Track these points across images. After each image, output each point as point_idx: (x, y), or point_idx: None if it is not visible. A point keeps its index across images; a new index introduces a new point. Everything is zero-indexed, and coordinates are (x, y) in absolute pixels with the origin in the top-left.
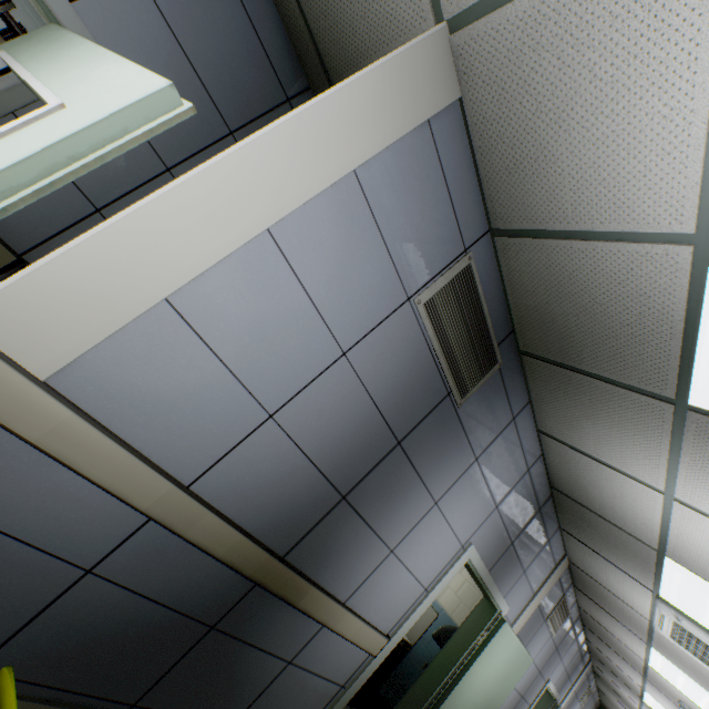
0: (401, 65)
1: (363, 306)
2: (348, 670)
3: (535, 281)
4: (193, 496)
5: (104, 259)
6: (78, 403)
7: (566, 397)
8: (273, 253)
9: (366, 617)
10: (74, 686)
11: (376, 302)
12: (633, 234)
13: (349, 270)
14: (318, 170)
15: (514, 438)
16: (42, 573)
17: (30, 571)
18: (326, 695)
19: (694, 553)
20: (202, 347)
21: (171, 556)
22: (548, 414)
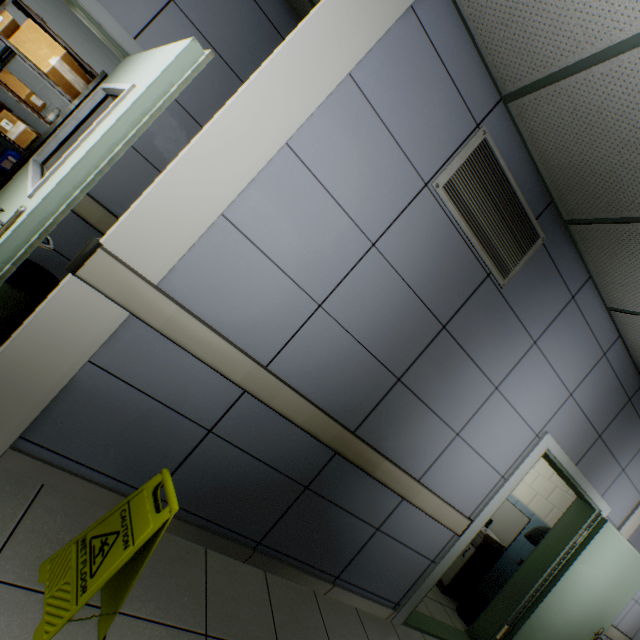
0: None
1: (383, 198)
2: (435, 547)
3: (562, 134)
4: (270, 373)
5: (177, 190)
6: (180, 302)
7: (630, 257)
8: (295, 164)
9: (443, 497)
10: (216, 519)
11: (394, 193)
12: None
13: (363, 167)
14: (318, 81)
15: (578, 319)
16: (181, 429)
17: (173, 427)
18: (417, 566)
19: None
20: (255, 251)
21: (264, 424)
22: (615, 285)
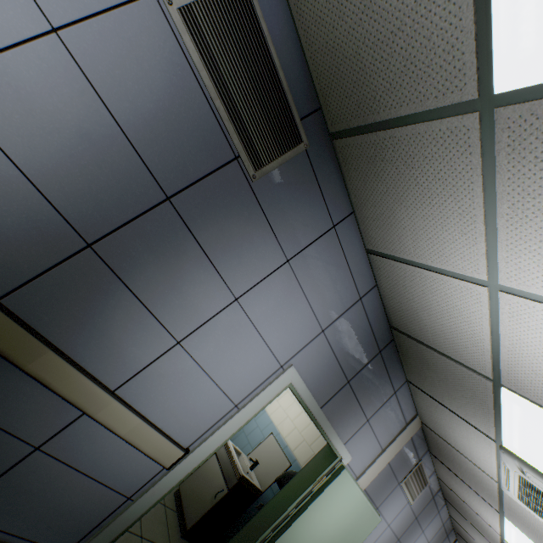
0: None
1: None
2: (134, 480)
3: None
4: None
5: None
6: None
7: (378, 180)
8: None
9: (151, 418)
10: None
11: None
12: None
13: None
14: None
15: (337, 252)
16: None
17: None
18: (105, 504)
19: (529, 370)
20: None
21: None
22: (369, 220)
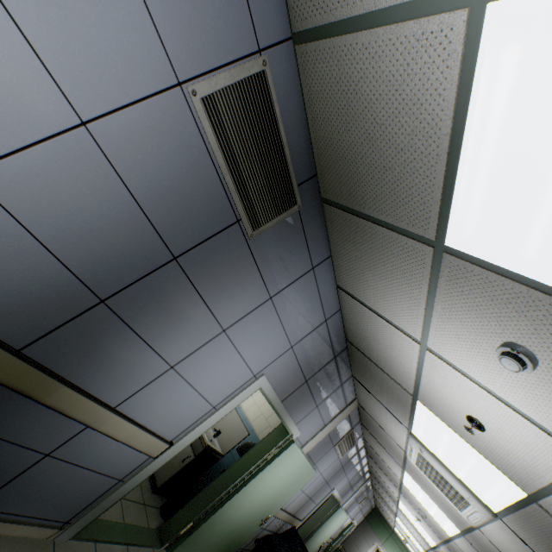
0: None
1: (110, 67)
2: (126, 467)
3: (329, 104)
4: None
5: None
6: None
7: (355, 247)
8: None
9: (144, 424)
10: None
11: (129, 70)
12: (412, 6)
13: (79, 2)
14: None
15: (313, 287)
16: None
17: None
18: (101, 486)
19: (436, 398)
20: None
21: None
22: (343, 268)
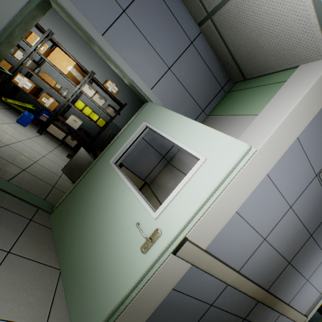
0: (317, 85)
1: (298, 185)
2: None
3: None
4: (242, 276)
5: (220, 205)
6: (210, 252)
7: None
8: (266, 179)
9: (296, 308)
10: None
11: (302, 182)
12: None
13: (293, 174)
14: (284, 143)
15: None
16: (200, 307)
17: (197, 307)
18: None
19: None
20: (243, 222)
21: (232, 296)
22: None
